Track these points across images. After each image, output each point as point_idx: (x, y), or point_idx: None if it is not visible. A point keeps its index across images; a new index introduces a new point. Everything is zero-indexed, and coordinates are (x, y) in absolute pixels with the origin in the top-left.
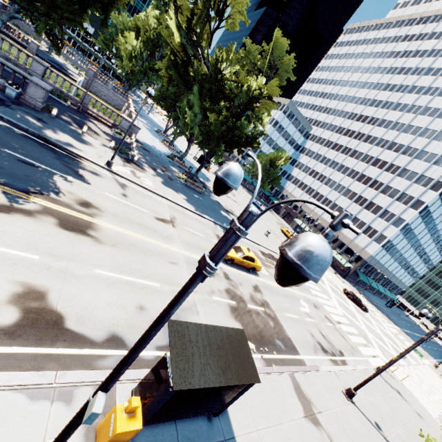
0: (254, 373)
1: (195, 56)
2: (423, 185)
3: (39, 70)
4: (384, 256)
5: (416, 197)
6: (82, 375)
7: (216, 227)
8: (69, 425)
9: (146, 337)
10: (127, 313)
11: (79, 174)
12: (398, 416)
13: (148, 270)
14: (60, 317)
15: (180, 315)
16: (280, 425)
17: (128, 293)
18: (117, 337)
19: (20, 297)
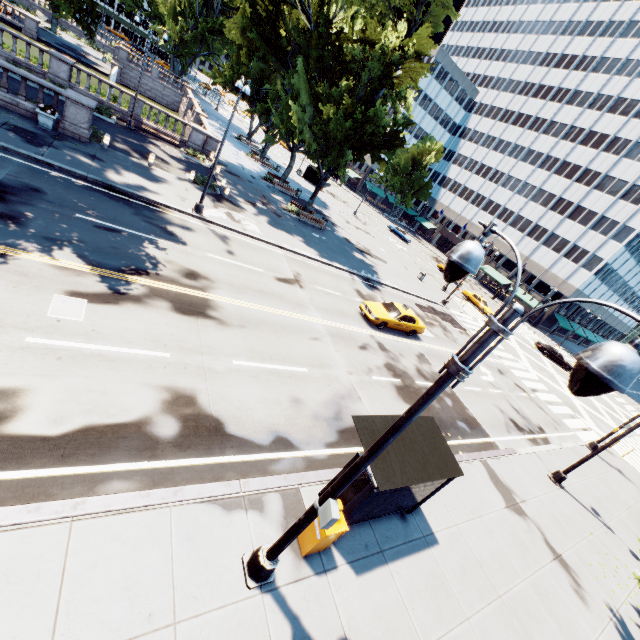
0: (455, 465)
1: (287, 1)
2: None
3: (63, 73)
4: (597, 288)
5: None
6: (264, 482)
7: (353, 279)
8: (292, 530)
9: (382, 445)
10: (283, 409)
11: (168, 232)
12: (619, 499)
13: (290, 352)
14: (218, 422)
15: (341, 404)
16: (479, 517)
17: (277, 385)
18: (282, 438)
19: (171, 404)
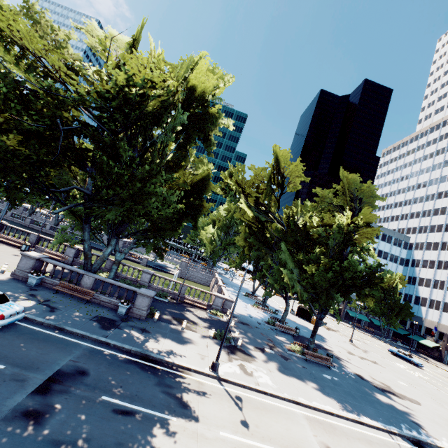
0: None
1: (268, 221)
2: None
3: (147, 278)
4: None
5: None
6: None
7: (398, 443)
8: None
9: None
10: None
11: (182, 403)
12: None
13: None
14: None
15: None
16: None
17: None
18: None
19: None
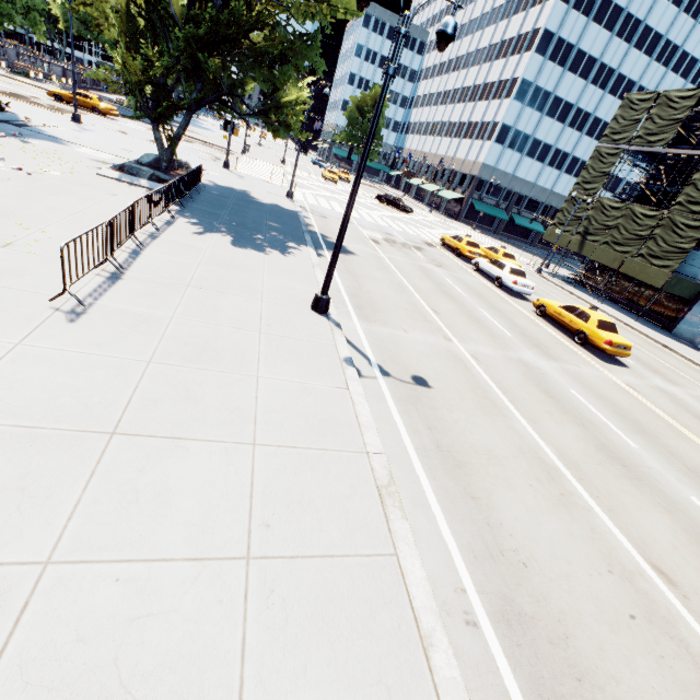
0: None
1: None
2: (540, 2)
3: None
4: (519, 163)
5: (531, 29)
6: None
7: None
8: None
9: None
10: None
11: None
12: None
13: None
14: None
15: None
16: None
17: None
18: None
19: None
